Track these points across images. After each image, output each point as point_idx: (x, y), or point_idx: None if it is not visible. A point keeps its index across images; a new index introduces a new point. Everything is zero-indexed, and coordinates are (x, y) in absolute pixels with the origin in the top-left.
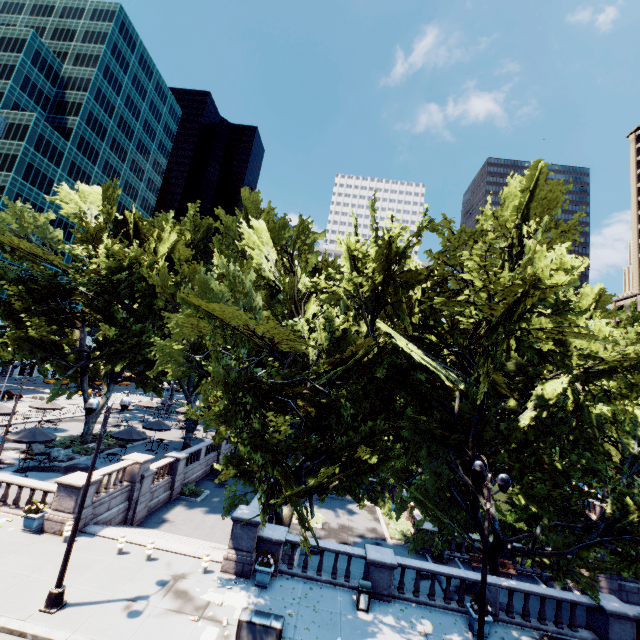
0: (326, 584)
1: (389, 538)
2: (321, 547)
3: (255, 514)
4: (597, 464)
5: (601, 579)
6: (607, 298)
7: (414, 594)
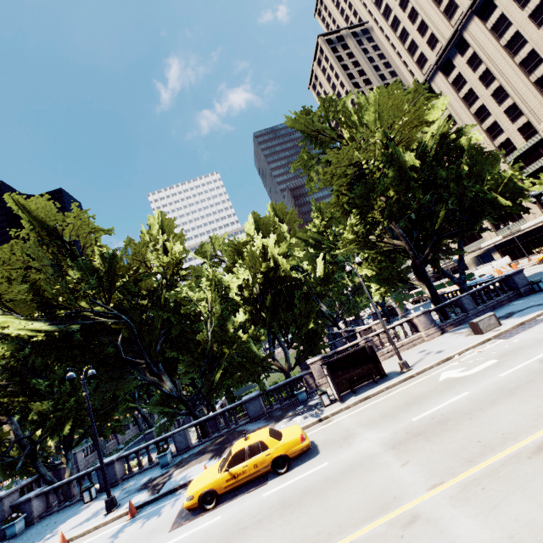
0: (76, 503)
1: (193, 441)
2: (64, 482)
3: (4, 493)
4: (200, 326)
5: (309, 380)
6: (280, 208)
7: (138, 469)
